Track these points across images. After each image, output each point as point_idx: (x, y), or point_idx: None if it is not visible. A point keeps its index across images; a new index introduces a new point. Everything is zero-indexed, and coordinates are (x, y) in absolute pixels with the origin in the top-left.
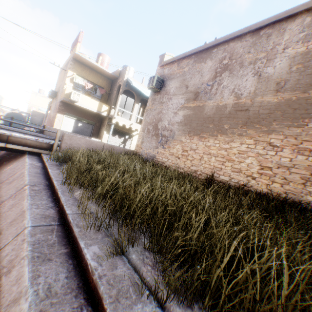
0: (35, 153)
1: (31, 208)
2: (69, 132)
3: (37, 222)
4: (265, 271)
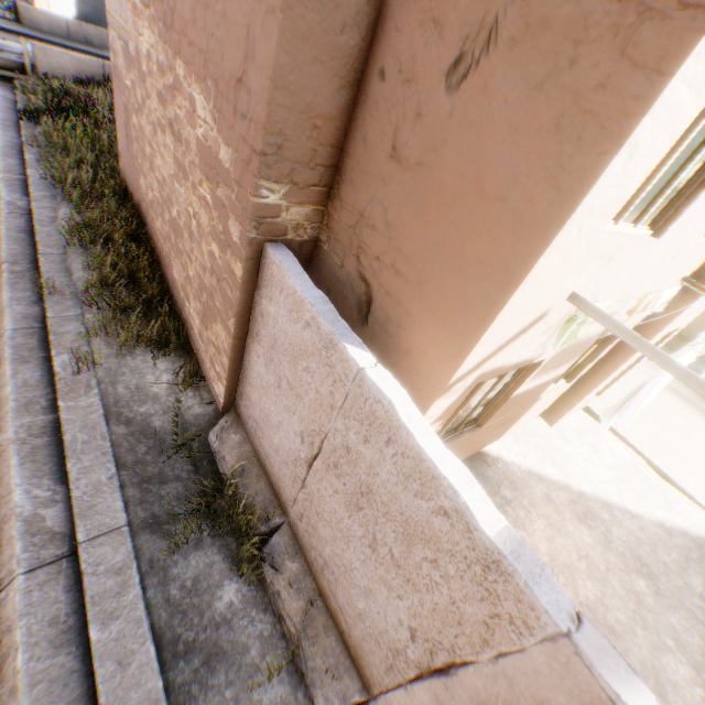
0: (10, 79)
1: (4, 137)
2: (69, 20)
3: (8, 145)
4: (95, 167)
